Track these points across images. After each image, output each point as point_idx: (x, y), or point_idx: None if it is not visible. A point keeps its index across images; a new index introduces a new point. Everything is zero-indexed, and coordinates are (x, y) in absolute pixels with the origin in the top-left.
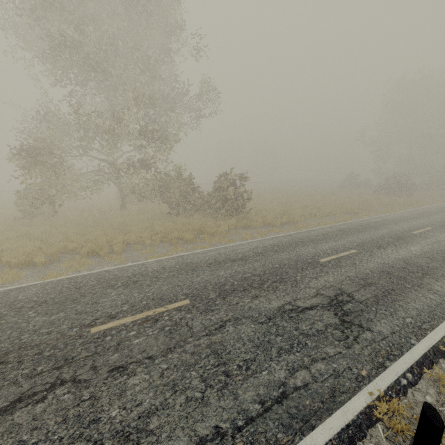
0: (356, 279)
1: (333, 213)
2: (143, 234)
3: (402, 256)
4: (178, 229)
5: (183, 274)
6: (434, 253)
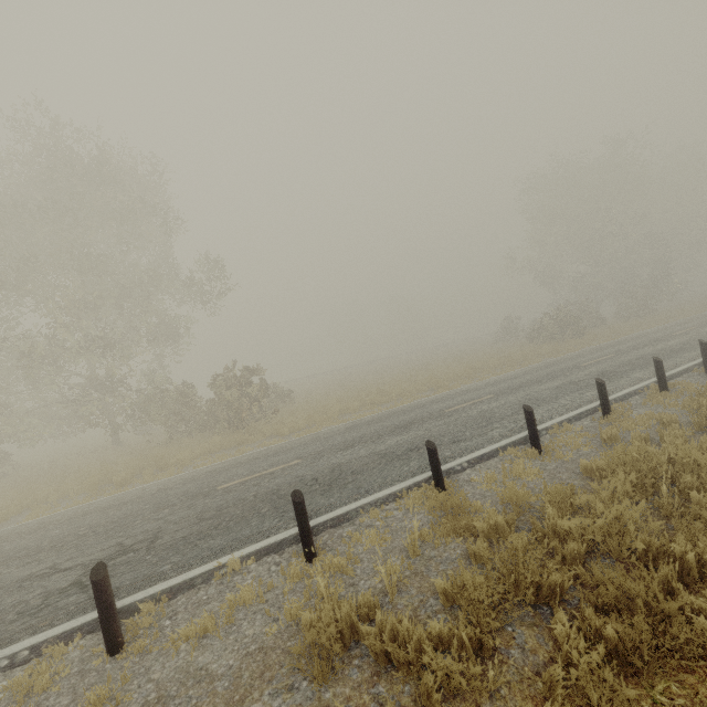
0: (209, 512)
1: (402, 394)
2: (66, 485)
3: (350, 458)
4: (132, 467)
5: (8, 541)
6: (408, 444)
